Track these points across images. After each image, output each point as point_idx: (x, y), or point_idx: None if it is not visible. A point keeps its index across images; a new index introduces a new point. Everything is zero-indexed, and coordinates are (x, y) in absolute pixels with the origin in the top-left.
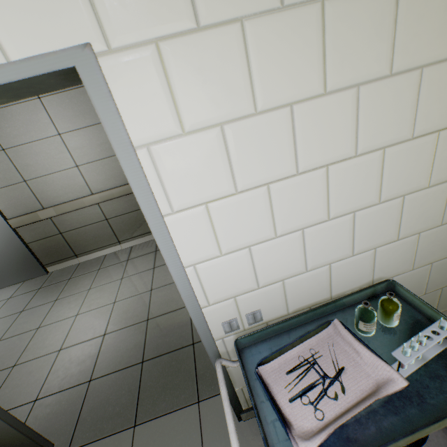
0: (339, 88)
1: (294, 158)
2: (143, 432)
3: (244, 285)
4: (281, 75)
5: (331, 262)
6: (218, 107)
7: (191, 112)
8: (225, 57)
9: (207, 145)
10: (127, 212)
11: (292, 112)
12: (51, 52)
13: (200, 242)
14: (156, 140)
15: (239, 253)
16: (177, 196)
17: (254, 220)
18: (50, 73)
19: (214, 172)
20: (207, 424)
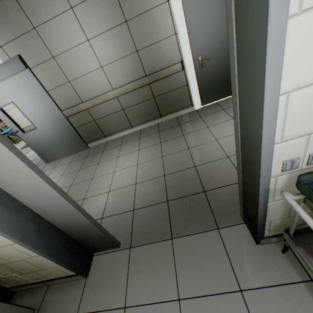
0: None
1: None
2: (179, 243)
3: None
4: None
5: None
6: None
7: None
8: None
9: None
10: (137, 103)
11: None
12: None
13: (309, 60)
14: None
15: None
16: None
17: None
18: None
19: None
20: (229, 244)
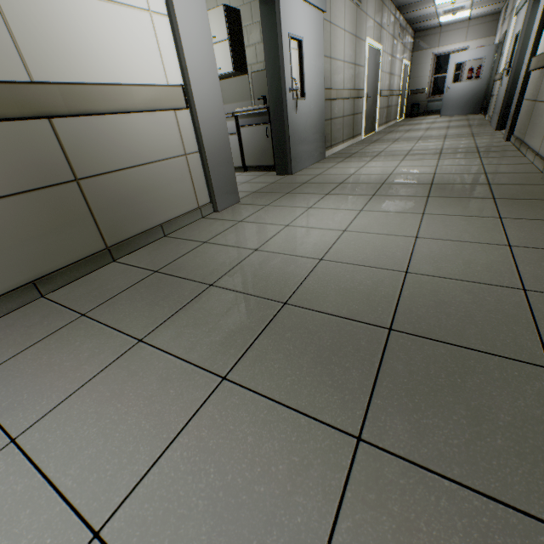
0: None
1: None
2: None
3: None
4: None
5: None
6: None
7: None
8: None
9: None
10: (348, 115)
11: None
12: None
13: None
14: None
15: None
16: None
17: None
18: None
19: None
20: None
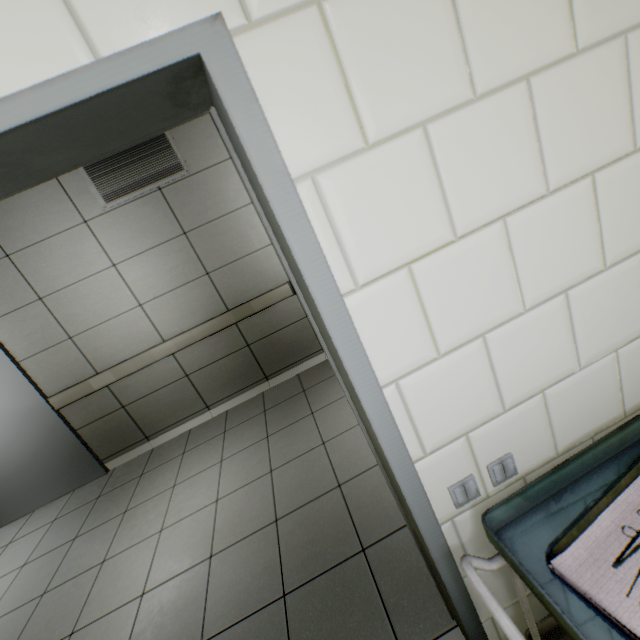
0: (596, 41)
1: (539, 167)
2: None
3: (479, 408)
4: (508, 32)
5: (617, 346)
6: (417, 95)
7: (375, 109)
8: (422, 13)
9: (403, 162)
10: (215, 360)
11: (530, 89)
12: (164, 34)
13: (403, 336)
14: (325, 164)
15: (468, 350)
16: (361, 258)
17: (486, 285)
18: (161, 73)
19: (418, 208)
20: None
